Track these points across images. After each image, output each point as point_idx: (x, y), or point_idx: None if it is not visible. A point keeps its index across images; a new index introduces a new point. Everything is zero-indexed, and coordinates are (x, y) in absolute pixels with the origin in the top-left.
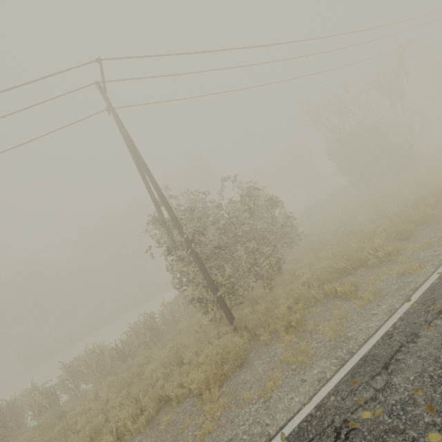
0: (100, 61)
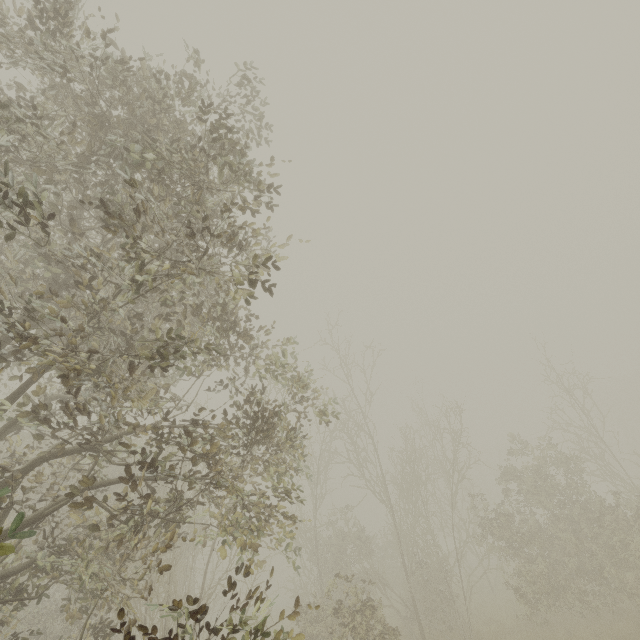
0: None
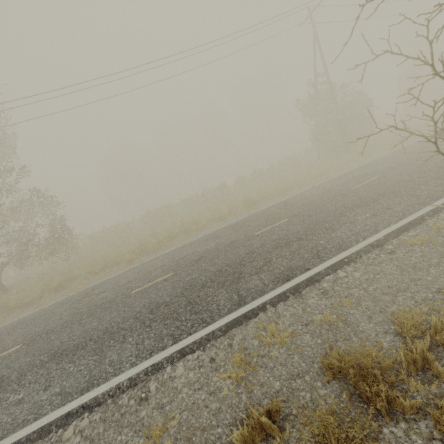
0: None
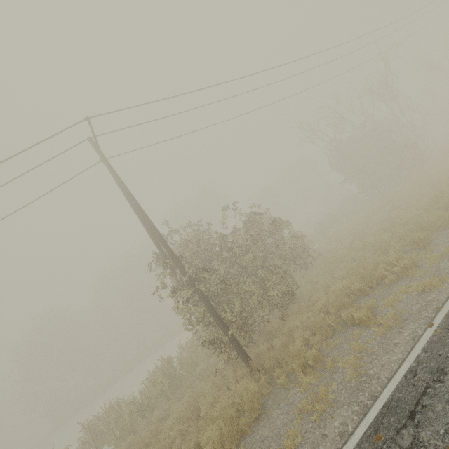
0: (88, 119)
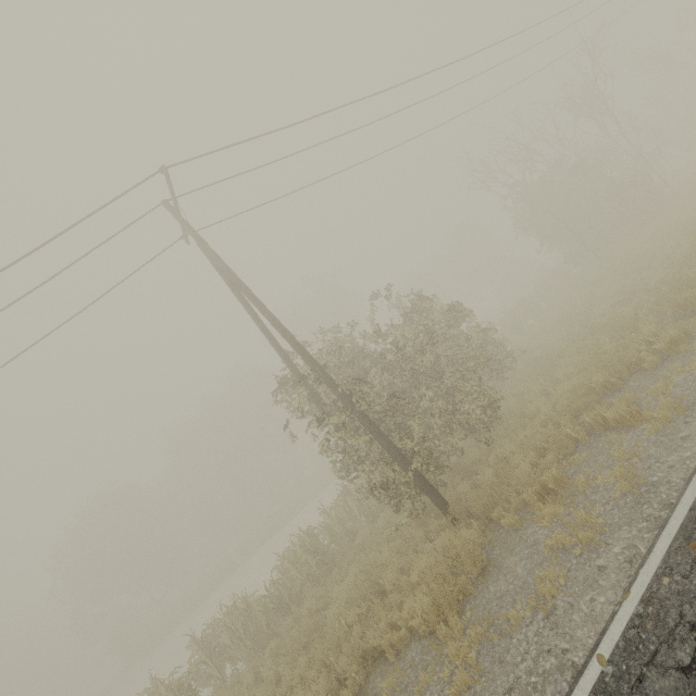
0: (165, 170)
